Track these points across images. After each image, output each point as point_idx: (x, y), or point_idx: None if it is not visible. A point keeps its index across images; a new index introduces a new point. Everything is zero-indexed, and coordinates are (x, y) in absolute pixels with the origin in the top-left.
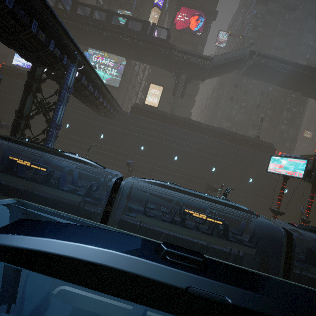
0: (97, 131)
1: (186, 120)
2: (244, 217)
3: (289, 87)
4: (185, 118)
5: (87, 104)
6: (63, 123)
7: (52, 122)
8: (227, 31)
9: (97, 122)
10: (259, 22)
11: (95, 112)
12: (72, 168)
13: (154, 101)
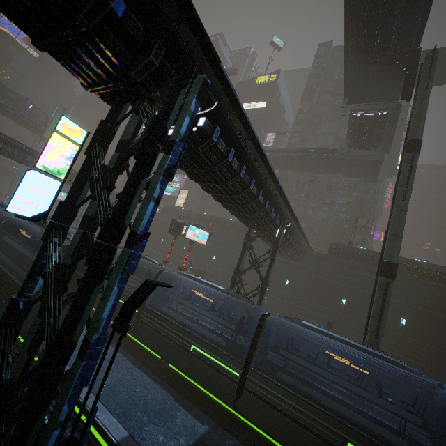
0: None
1: (199, 214)
2: (239, 311)
3: (318, 171)
4: (199, 213)
5: None
6: None
7: None
8: (274, 132)
9: None
10: (306, 116)
11: None
12: None
13: None
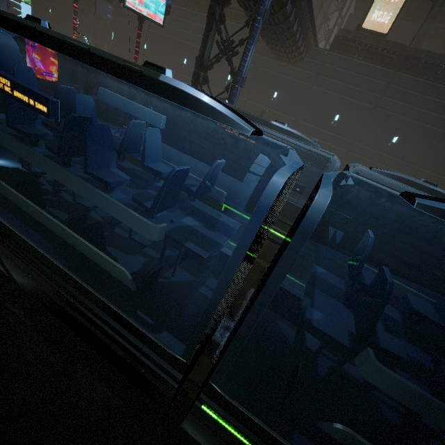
0: (268, 87)
1: None
2: None
3: None
4: (444, 57)
5: (269, 38)
6: (224, 73)
7: (239, 74)
8: None
9: (271, 70)
10: None
11: (270, 53)
12: (268, 142)
13: (376, 19)
